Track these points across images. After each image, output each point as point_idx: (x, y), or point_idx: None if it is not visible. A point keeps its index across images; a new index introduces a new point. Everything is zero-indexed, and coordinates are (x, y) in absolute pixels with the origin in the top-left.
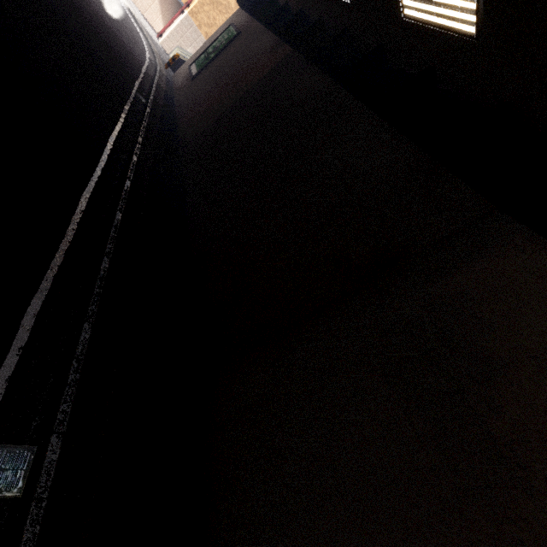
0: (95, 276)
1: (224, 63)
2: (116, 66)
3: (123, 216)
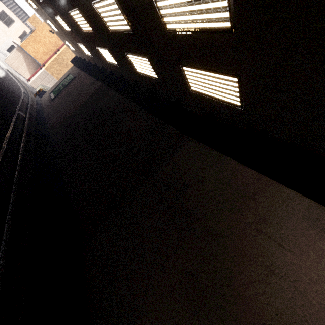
0: (8, 203)
1: (69, 91)
2: (4, 99)
3: (20, 173)
